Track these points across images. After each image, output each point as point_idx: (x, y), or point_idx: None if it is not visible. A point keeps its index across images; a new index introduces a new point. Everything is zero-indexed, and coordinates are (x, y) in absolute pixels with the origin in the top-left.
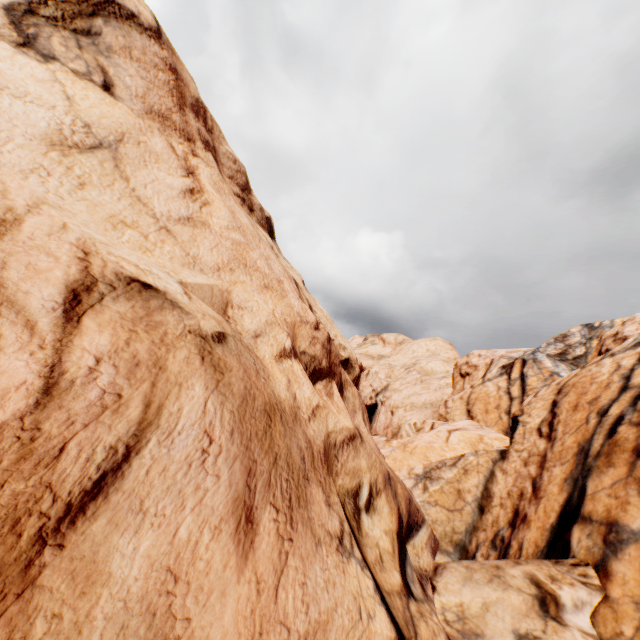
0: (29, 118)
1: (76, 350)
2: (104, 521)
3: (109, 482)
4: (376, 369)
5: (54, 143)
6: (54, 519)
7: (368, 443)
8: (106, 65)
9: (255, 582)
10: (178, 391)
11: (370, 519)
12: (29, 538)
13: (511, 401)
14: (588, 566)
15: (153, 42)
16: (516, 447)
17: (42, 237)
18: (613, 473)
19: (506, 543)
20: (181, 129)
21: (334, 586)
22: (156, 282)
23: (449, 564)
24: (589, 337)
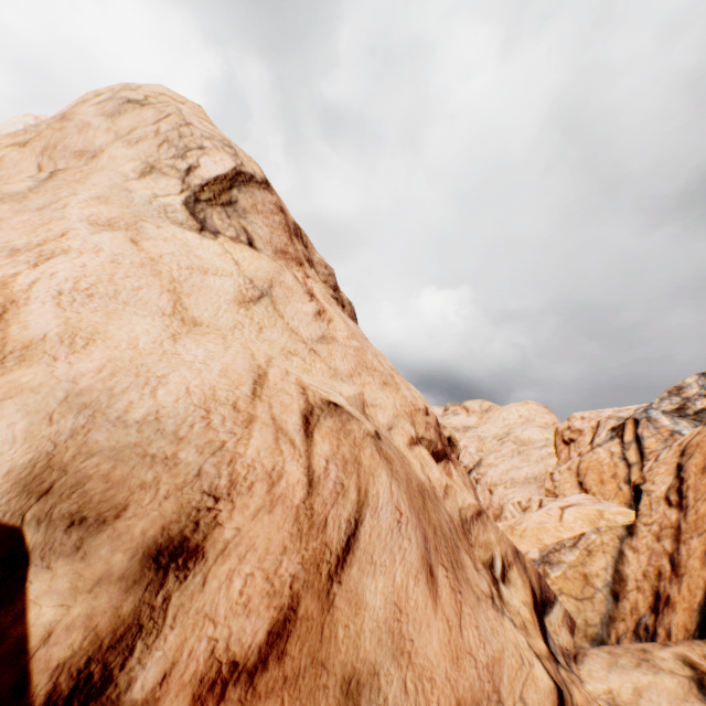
0: (224, 288)
1: (315, 456)
2: (356, 568)
3: (352, 543)
4: (464, 443)
5: (240, 302)
6: (333, 565)
7: None
8: (245, 225)
9: (445, 620)
10: (373, 479)
11: (507, 589)
12: (325, 576)
13: (629, 468)
14: None
15: (266, 192)
16: (643, 520)
17: (280, 382)
18: None
19: (651, 632)
20: (295, 258)
21: (498, 633)
22: (335, 399)
23: (589, 650)
24: None
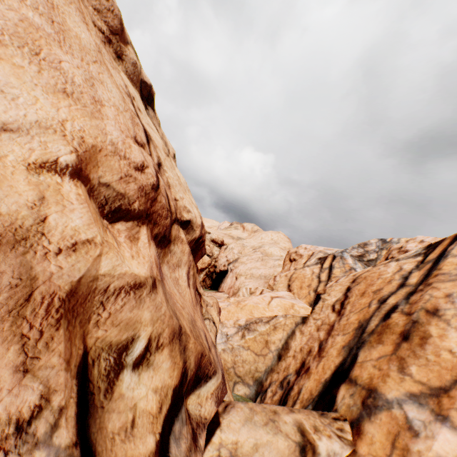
0: None
1: None
2: None
3: None
4: (233, 246)
5: None
6: None
7: (171, 295)
8: None
9: None
10: None
11: (136, 377)
12: None
13: (319, 283)
14: (346, 421)
15: None
16: (314, 316)
17: None
18: (381, 349)
19: (290, 386)
20: None
21: None
22: None
23: (238, 404)
24: (381, 248)
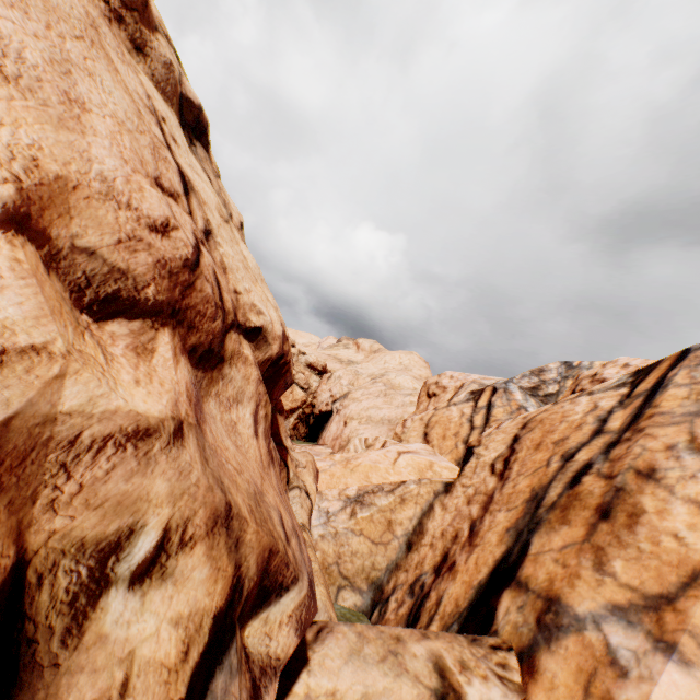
0: None
1: None
2: None
3: None
4: (340, 373)
5: None
6: None
7: (216, 451)
8: None
9: None
10: None
11: (137, 600)
12: None
13: (472, 430)
14: (511, 652)
15: None
16: (464, 481)
17: None
18: (567, 533)
19: (425, 592)
20: None
21: None
22: None
23: (339, 627)
24: (565, 376)
